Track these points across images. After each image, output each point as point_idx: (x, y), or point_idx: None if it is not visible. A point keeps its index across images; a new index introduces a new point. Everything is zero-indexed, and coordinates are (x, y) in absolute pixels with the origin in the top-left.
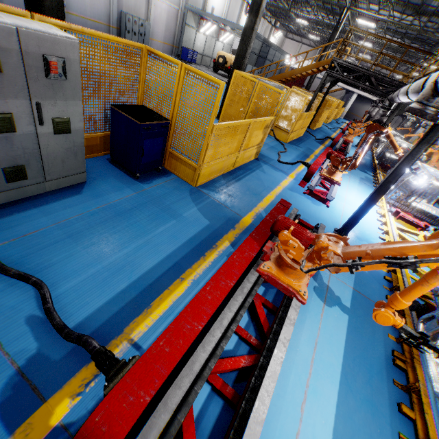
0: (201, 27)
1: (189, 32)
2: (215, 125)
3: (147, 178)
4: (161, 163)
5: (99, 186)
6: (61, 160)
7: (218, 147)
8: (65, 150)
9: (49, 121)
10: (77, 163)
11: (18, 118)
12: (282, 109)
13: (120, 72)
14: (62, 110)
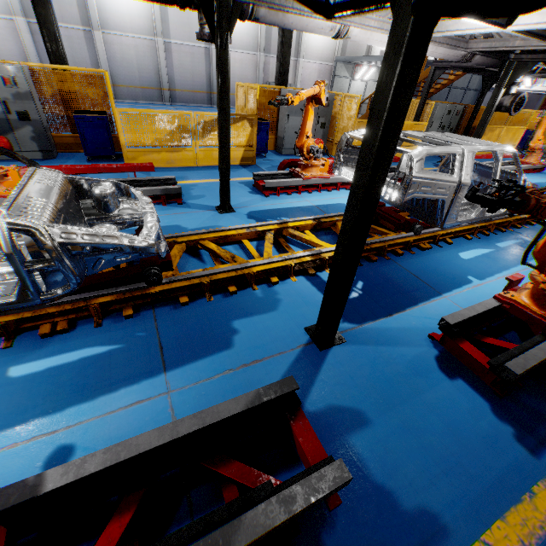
0: (356, 74)
1: (340, 82)
2: (115, 108)
3: (98, 161)
4: (114, 153)
5: (58, 160)
6: (30, 138)
7: (142, 133)
8: (31, 132)
9: (15, 112)
10: (43, 143)
11: None
12: (339, 120)
13: (90, 91)
14: (22, 106)
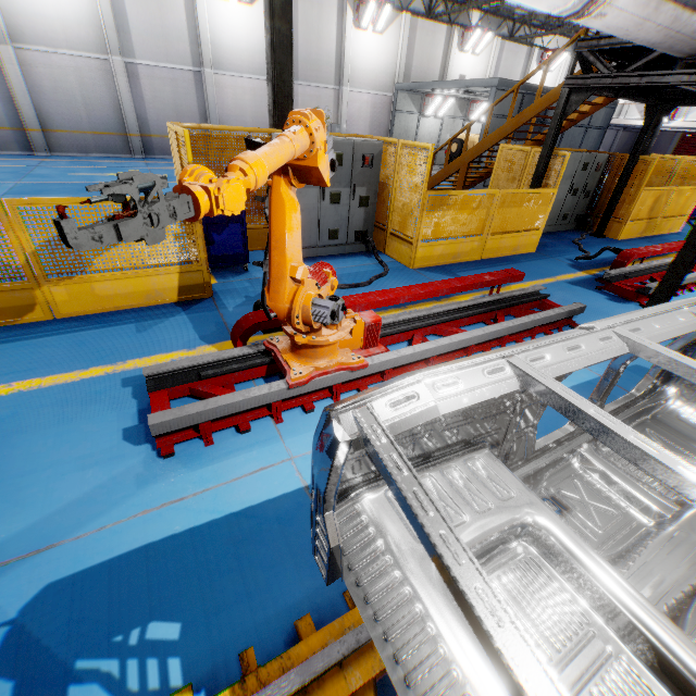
0: (426, 108)
1: (405, 120)
2: None
3: None
4: None
5: None
6: None
7: None
8: None
9: None
10: None
11: None
12: (394, 191)
13: None
14: None
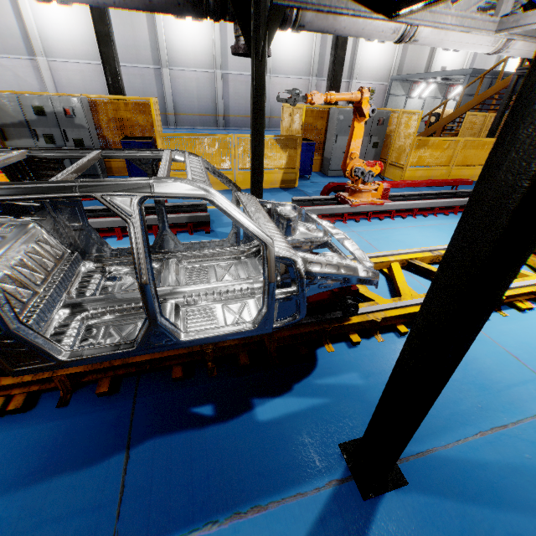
0: (412, 92)
1: (395, 101)
2: (157, 133)
3: None
4: None
5: None
6: None
7: None
8: None
9: (72, 140)
10: (94, 167)
11: (56, 137)
12: (394, 139)
13: (140, 118)
14: (78, 134)
